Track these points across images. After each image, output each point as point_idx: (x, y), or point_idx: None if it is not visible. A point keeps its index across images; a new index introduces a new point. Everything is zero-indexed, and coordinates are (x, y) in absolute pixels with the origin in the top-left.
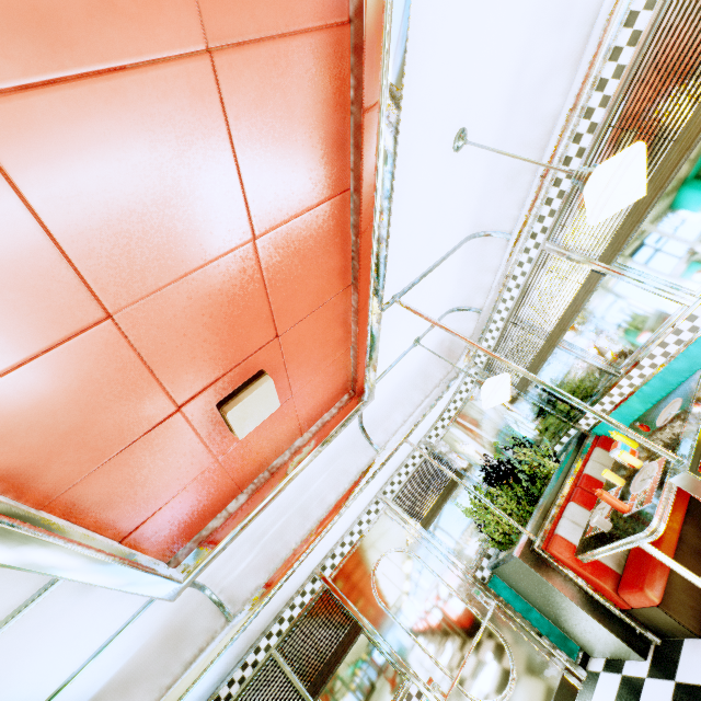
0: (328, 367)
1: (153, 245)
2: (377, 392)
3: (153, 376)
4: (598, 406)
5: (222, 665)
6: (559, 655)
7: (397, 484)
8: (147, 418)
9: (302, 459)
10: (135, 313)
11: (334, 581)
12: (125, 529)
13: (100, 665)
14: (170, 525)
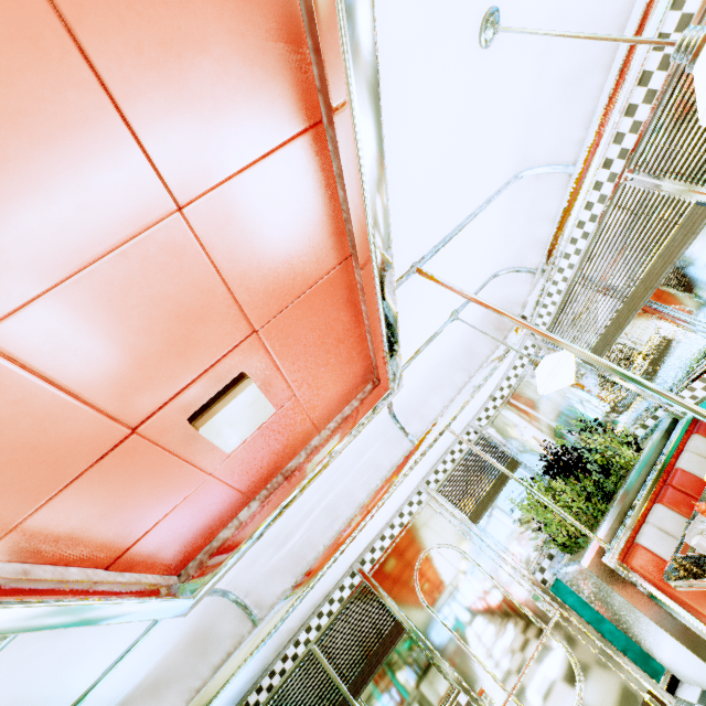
0: (338, 357)
1: (1, 233)
2: (408, 377)
3: (78, 400)
4: (698, 384)
5: (258, 662)
6: (639, 676)
7: (441, 473)
8: (89, 448)
9: (319, 461)
10: (14, 329)
11: (374, 576)
12: (108, 557)
13: (120, 675)
14: (168, 543)
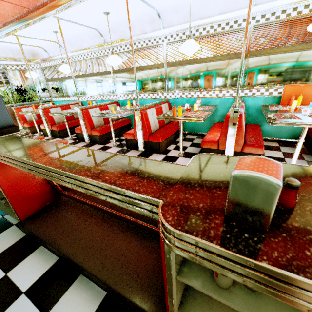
0: None
1: None
2: None
3: None
4: (58, 98)
5: None
6: None
7: None
8: None
9: None
10: None
11: None
12: None
13: None
14: None
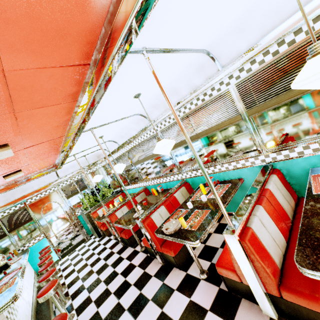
0: (46, 163)
1: None
2: (65, 164)
3: None
4: (126, 187)
5: None
6: (86, 234)
7: (65, 184)
8: None
9: (28, 181)
10: None
11: (29, 206)
12: None
13: None
14: None
